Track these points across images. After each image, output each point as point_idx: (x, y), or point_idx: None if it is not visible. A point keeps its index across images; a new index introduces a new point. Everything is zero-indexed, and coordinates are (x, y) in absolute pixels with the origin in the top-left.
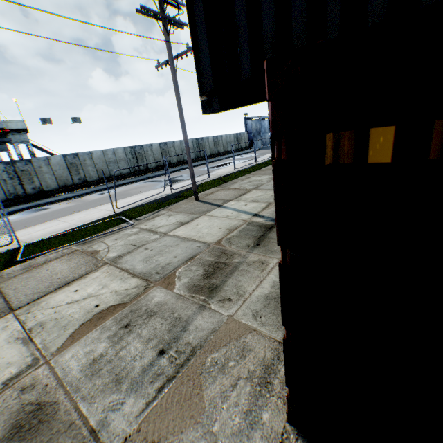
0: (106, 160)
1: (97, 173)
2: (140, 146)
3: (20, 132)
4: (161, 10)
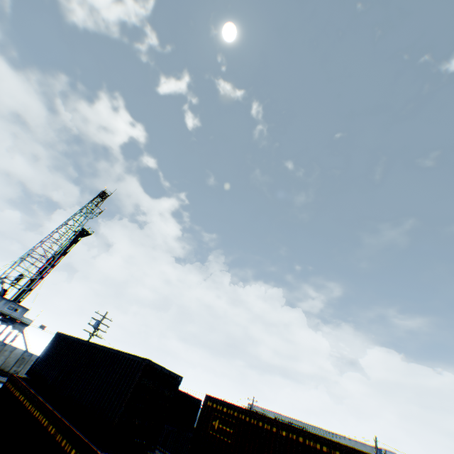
0: None
1: None
2: None
3: (25, 325)
4: (94, 331)
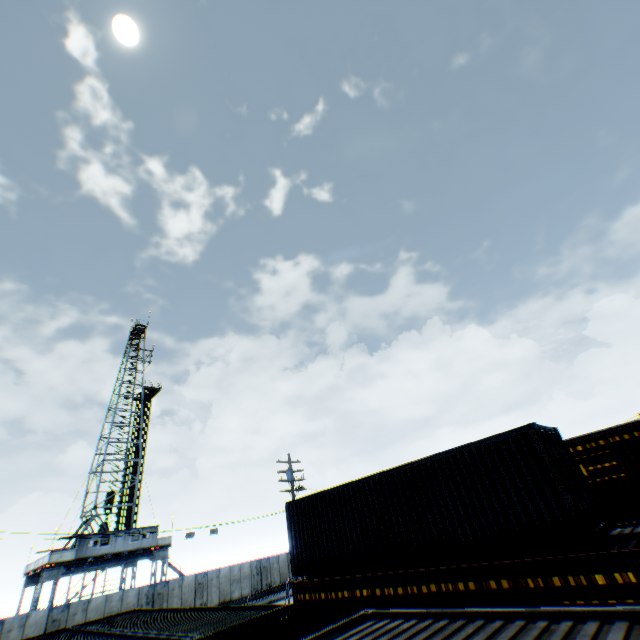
0: (231, 576)
1: (218, 594)
2: (266, 557)
3: (164, 547)
4: (292, 486)
